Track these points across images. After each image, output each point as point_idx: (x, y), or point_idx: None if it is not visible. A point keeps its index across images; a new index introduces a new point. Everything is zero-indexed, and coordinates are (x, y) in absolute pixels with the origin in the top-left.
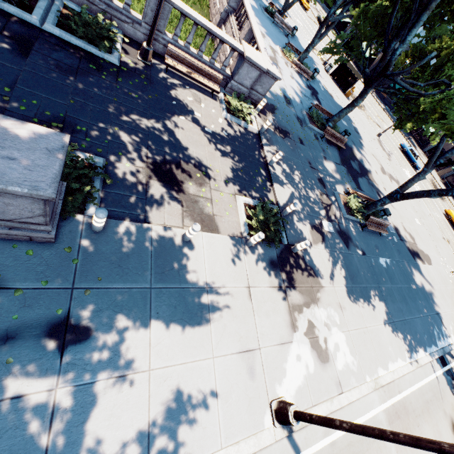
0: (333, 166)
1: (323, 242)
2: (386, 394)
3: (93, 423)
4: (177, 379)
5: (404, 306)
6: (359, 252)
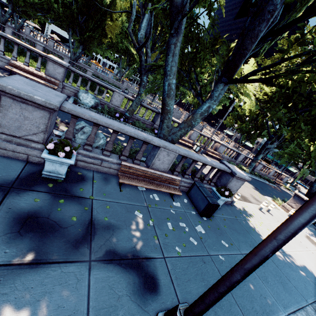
0: None
1: None
2: None
3: None
4: None
5: None
6: None
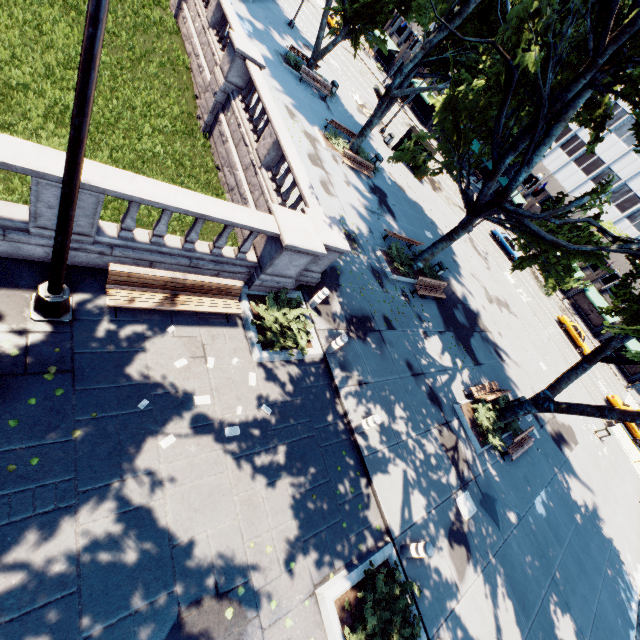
0: (438, 343)
1: (470, 558)
2: None
3: None
4: None
5: (584, 581)
6: (513, 519)
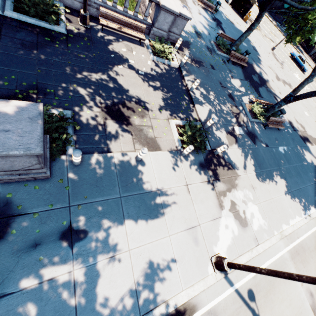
0: (238, 82)
1: (236, 143)
2: (289, 241)
3: (100, 287)
4: (148, 253)
5: (299, 179)
6: (263, 145)
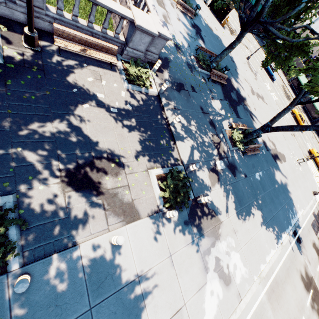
0: (218, 104)
1: (218, 181)
2: (266, 280)
3: None
4: None
5: (272, 205)
6: (242, 176)
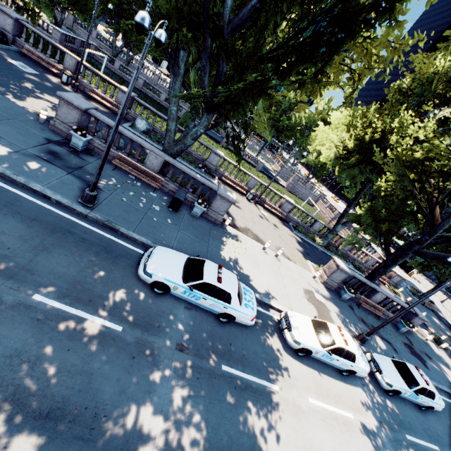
0: (437, 320)
1: None
2: None
3: (448, 378)
4: None
5: None
6: None
